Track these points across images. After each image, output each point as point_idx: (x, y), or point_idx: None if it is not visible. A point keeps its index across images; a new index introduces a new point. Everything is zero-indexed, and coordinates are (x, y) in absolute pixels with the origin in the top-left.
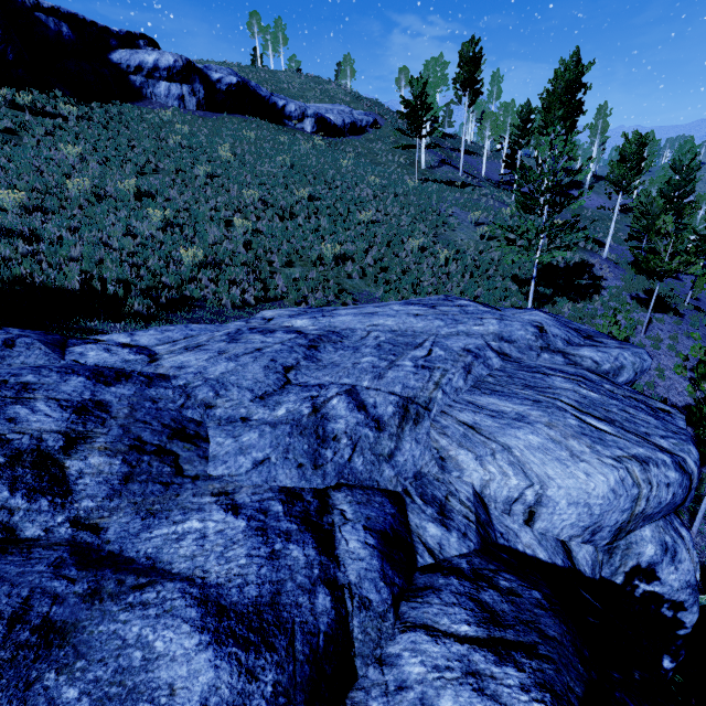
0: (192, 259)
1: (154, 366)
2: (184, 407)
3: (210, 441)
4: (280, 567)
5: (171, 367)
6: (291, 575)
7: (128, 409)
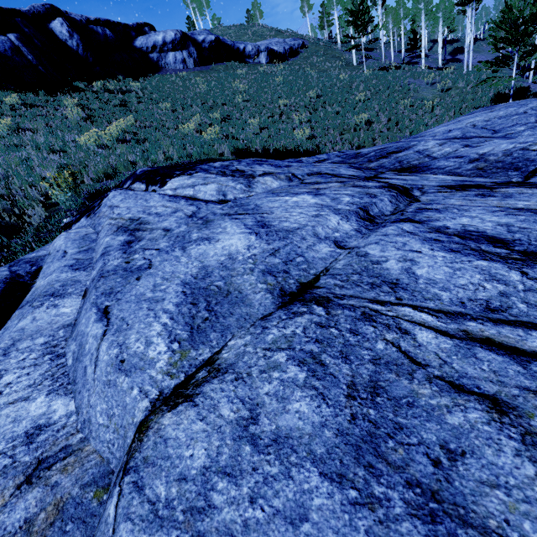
0: (301, 137)
1: None
2: None
3: None
4: None
5: None
6: None
7: None
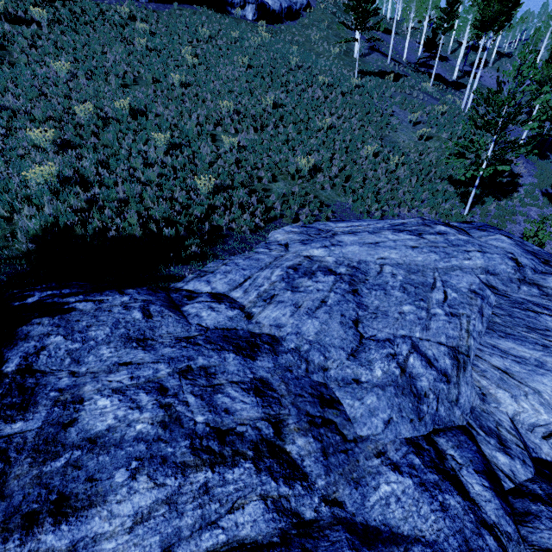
0: (205, 186)
1: (257, 325)
2: (309, 372)
3: (342, 403)
4: (453, 517)
5: (271, 326)
6: (462, 522)
7: (283, 385)
